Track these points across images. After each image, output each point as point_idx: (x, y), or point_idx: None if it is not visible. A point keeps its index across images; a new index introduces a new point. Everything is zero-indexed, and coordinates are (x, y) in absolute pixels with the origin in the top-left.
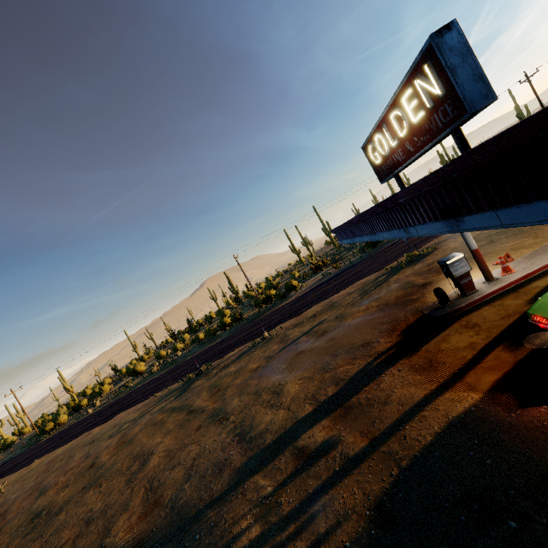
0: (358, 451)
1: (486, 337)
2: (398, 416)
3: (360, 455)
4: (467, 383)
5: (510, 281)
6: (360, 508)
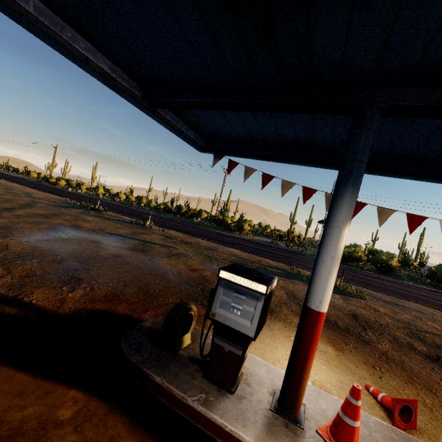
0: None
1: None
2: None
3: None
4: None
5: None
6: None
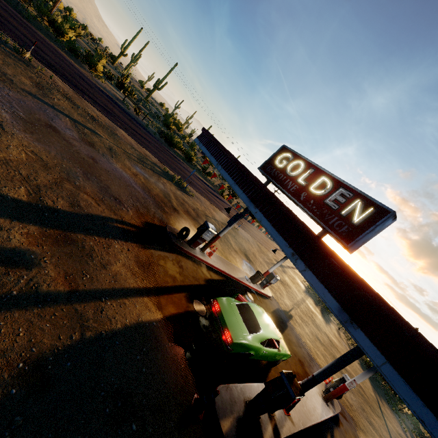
0: (53, 291)
1: (183, 281)
2: (108, 288)
3: (51, 297)
4: (161, 302)
5: (207, 261)
6: (15, 355)
